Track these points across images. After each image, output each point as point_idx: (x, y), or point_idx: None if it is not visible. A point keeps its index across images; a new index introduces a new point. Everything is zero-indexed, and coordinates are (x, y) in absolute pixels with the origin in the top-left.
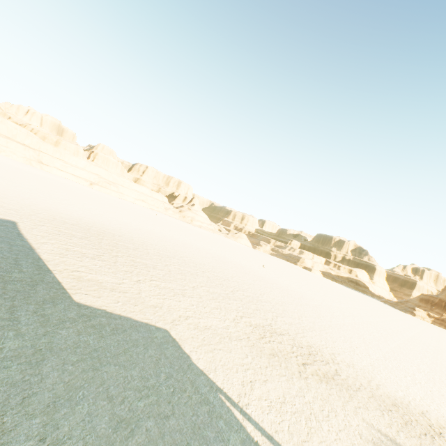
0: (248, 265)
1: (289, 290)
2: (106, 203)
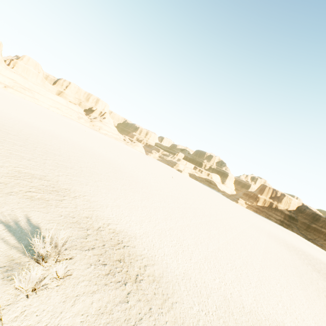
0: (112, 157)
1: (128, 173)
2: (3, 100)
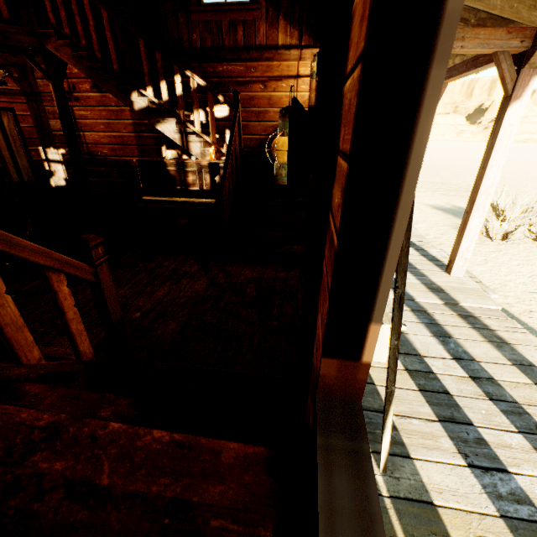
0: None
1: None
2: None
